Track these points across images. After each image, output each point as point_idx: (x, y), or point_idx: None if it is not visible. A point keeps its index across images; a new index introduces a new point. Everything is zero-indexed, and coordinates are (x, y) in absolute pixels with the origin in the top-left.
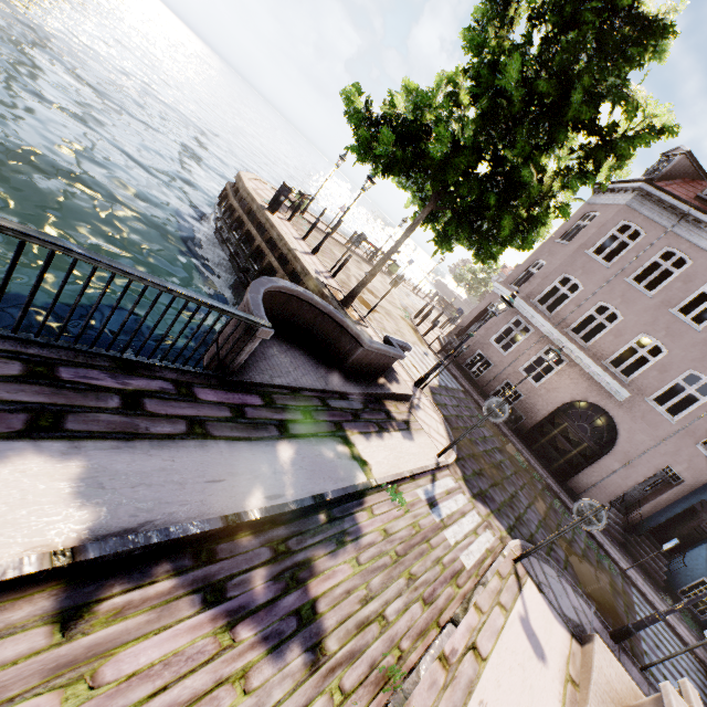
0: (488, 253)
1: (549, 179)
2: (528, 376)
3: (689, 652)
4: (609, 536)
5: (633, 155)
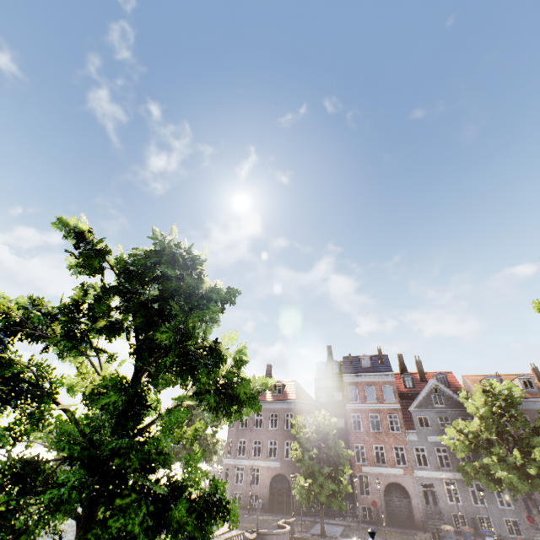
0: (209, 459)
1: (209, 437)
2: (251, 484)
3: (340, 525)
4: (314, 516)
5: (221, 423)
